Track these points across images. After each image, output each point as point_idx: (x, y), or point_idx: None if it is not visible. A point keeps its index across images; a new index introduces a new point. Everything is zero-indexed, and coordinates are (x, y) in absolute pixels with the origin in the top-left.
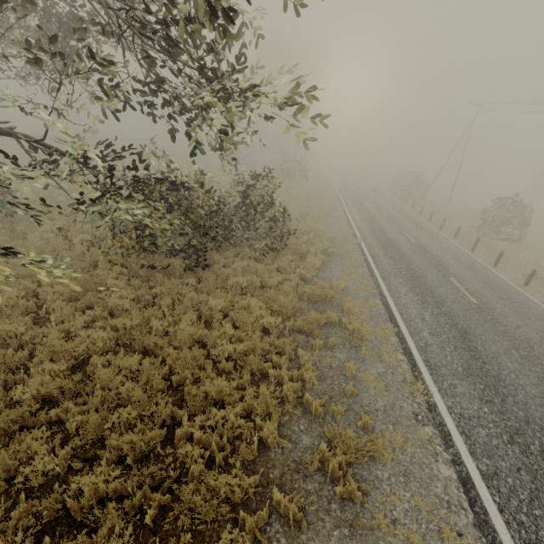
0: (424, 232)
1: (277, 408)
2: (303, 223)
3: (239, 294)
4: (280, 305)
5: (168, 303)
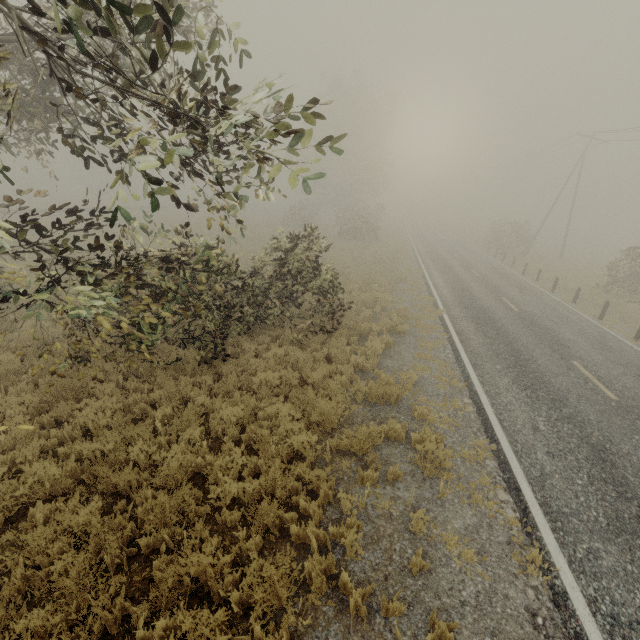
0: (530, 296)
1: (289, 607)
2: (366, 293)
3: (269, 395)
4: (322, 413)
5: (167, 413)
